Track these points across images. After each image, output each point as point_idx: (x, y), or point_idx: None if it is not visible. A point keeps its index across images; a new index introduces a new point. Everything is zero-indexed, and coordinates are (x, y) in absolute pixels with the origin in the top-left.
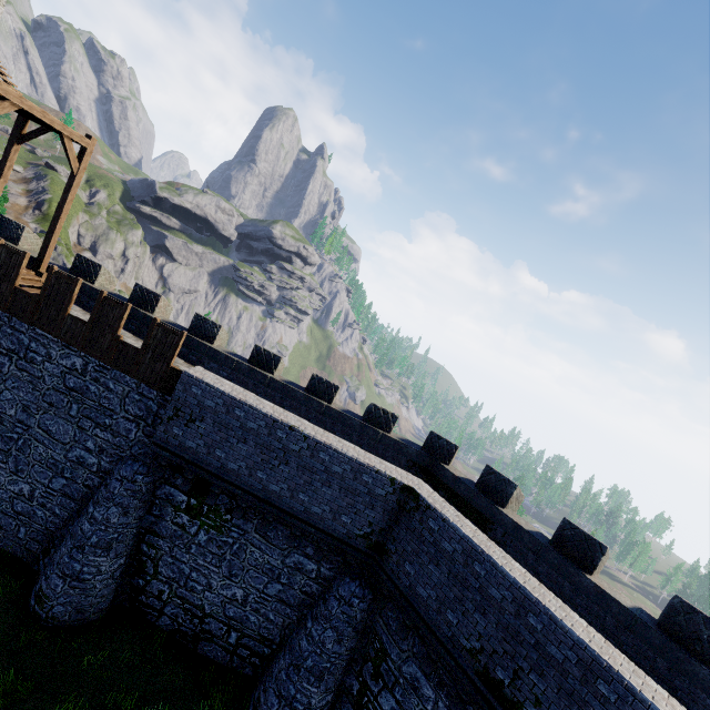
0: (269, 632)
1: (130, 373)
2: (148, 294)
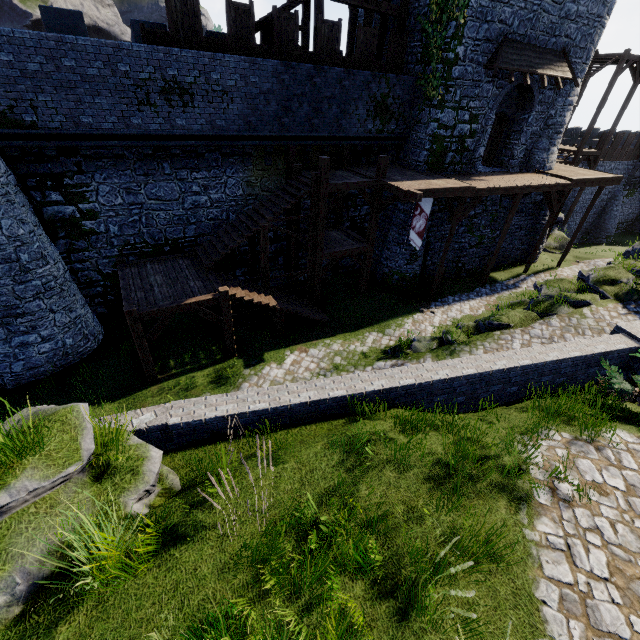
0: (633, 217)
1: (628, 159)
2: (577, 130)
